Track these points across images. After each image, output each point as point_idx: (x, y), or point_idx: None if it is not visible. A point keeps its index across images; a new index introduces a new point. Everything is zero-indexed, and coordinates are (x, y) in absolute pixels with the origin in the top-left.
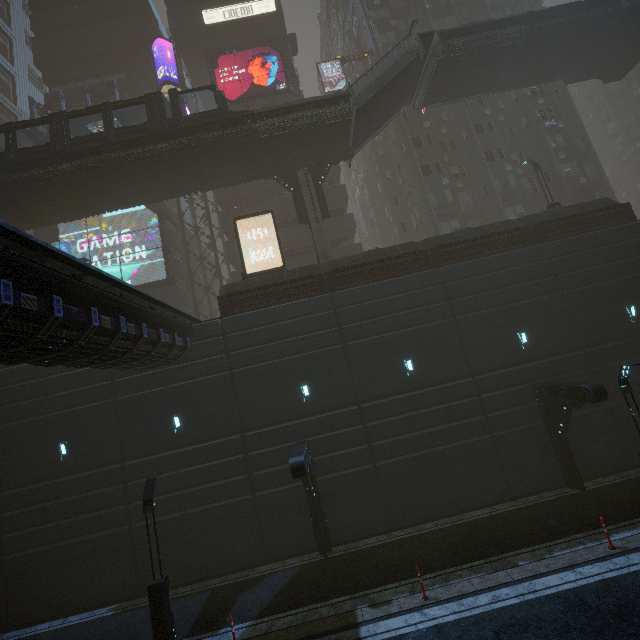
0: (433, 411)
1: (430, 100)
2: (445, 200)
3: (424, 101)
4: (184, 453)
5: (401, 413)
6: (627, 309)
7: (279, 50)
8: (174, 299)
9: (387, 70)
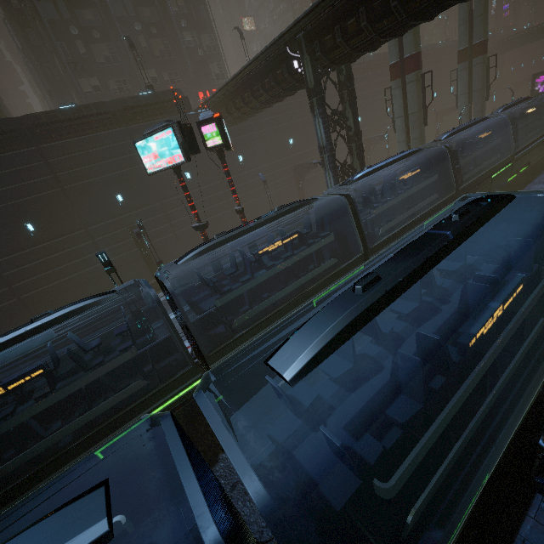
0: (58, 256)
1: None
2: (79, 53)
3: None
4: None
5: (33, 261)
6: (186, 174)
7: None
8: None
9: None
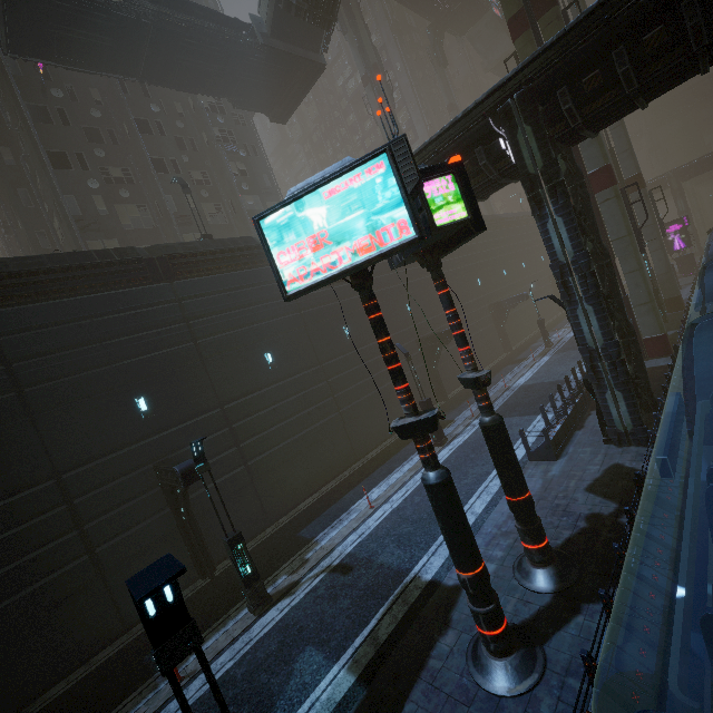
0: None
1: (26, 49)
2: (95, 210)
3: (13, 46)
4: None
5: None
6: (266, 356)
7: None
8: None
9: None
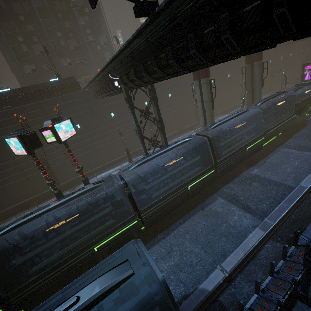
0: None
1: None
2: (23, 51)
3: None
4: None
5: None
6: (77, 126)
7: None
8: None
9: None
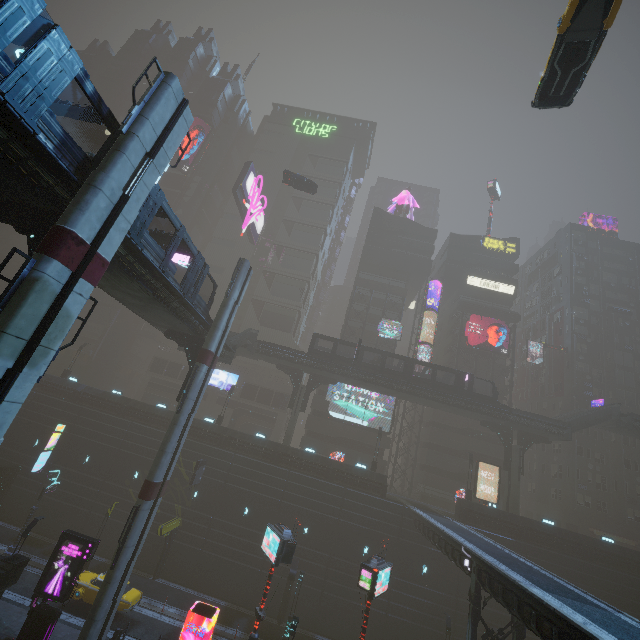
0: None
1: (605, 428)
2: (586, 479)
3: (601, 427)
4: (425, 590)
5: None
6: None
7: (506, 318)
8: (387, 447)
9: (592, 419)
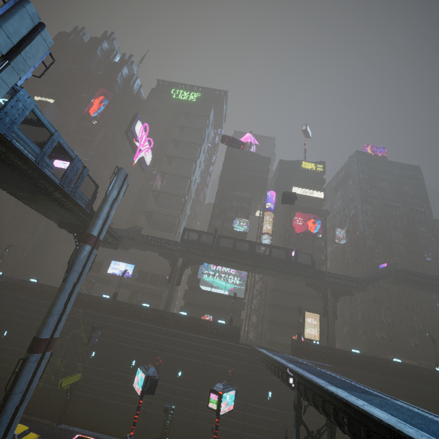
0: None
1: (389, 283)
2: (380, 320)
3: (386, 282)
4: (271, 410)
5: None
6: None
7: (319, 214)
8: (243, 308)
9: (379, 275)
